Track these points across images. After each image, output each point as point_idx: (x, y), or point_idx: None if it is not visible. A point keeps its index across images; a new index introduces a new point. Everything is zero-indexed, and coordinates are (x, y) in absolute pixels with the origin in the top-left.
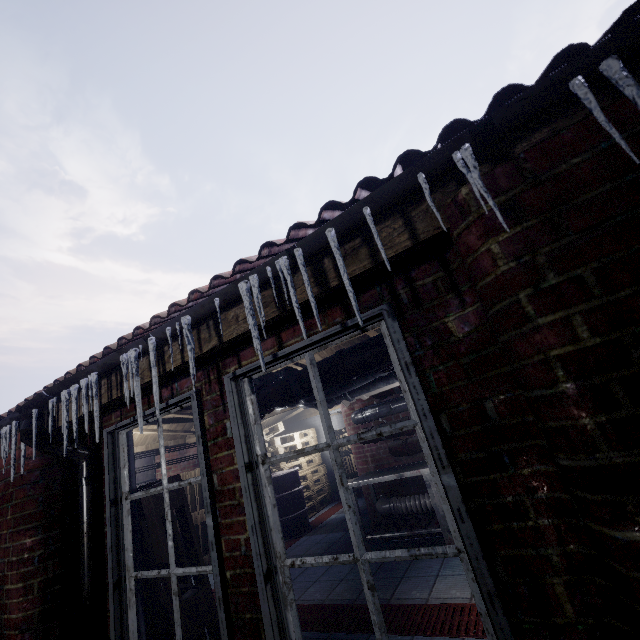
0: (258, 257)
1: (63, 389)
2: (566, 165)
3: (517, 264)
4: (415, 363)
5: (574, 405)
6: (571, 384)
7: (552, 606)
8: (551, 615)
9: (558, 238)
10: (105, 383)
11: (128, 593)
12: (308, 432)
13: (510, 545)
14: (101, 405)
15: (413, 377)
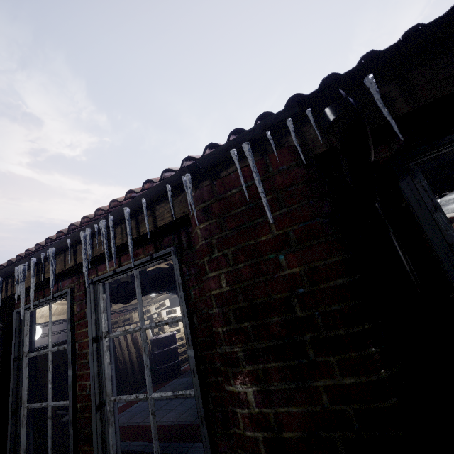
0: (94, 216)
1: None
2: (230, 192)
3: (205, 242)
4: (185, 283)
5: (217, 320)
6: (217, 310)
7: (230, 423)
8: (229, 428)
9: (222, 231)
10: (10, 282)
11: (22, 417)
12: None
13: (216, 390)
14: (7, 296)
15: (181, 292)
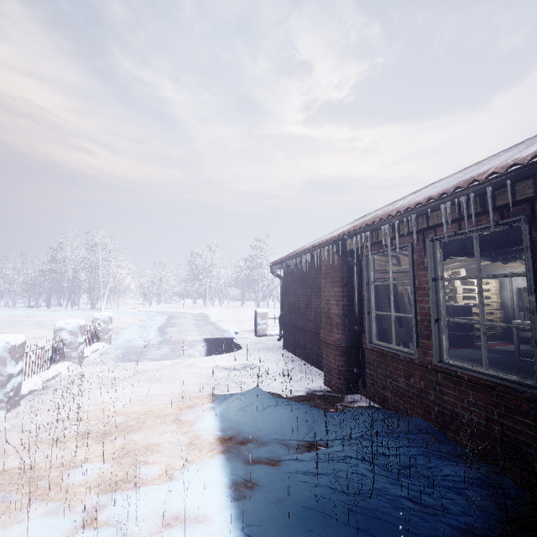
0: (452, 192)
1: (354, 236)
2: None
3: None
4: (533, 247)
5: None
6: None
7: None
8: None
9: None
10: (370, 235)
11: (372, 318)
12: (490, 282)
13: None
14: (367, 244)
15: (528, 253)
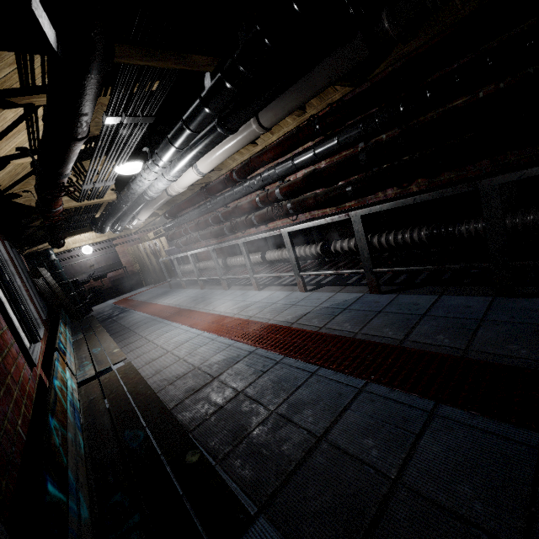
0: None
1: None
2: None
3: None
4: None
5: None
6: None
7: None
8: None
9: None
10: None
11: None
12: None
13: None
14: None
15: None
